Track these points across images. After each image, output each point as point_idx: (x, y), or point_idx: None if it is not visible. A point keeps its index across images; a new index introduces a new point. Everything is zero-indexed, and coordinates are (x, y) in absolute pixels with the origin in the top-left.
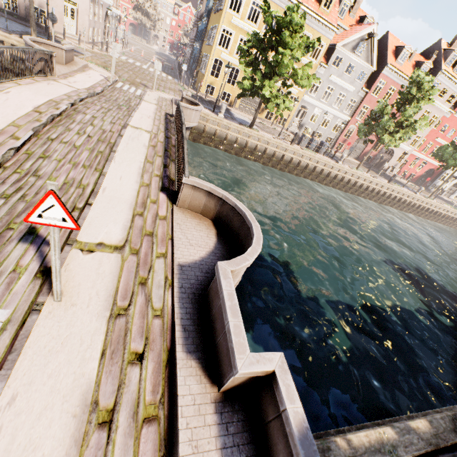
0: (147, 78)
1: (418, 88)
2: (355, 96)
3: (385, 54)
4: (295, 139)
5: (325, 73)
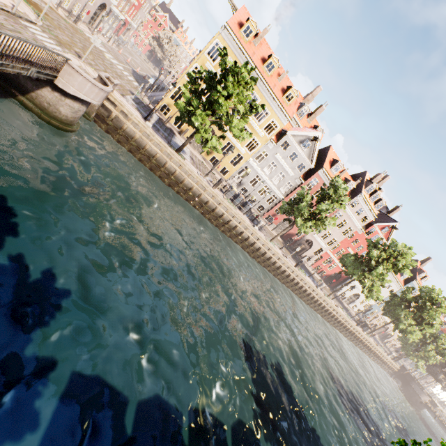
0: (97, 60)
1: (335, 191)
2: (292, 181)
3: (324, 160)
4: (218, 184)
5: (273, 149)
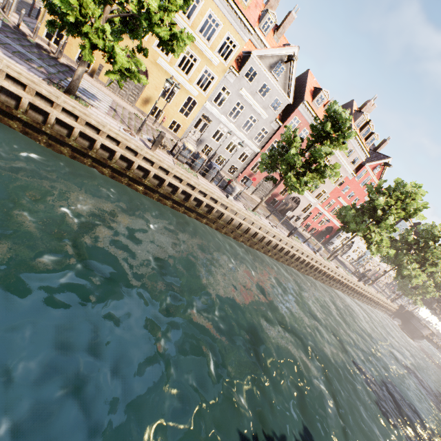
0: None
1: (333, 125)
2: (267, 126)
3: (304, 90)
4: (157, 141)
5: (235, 83)
